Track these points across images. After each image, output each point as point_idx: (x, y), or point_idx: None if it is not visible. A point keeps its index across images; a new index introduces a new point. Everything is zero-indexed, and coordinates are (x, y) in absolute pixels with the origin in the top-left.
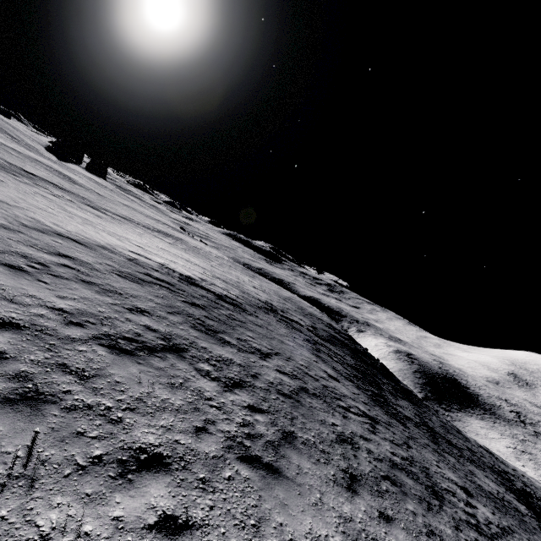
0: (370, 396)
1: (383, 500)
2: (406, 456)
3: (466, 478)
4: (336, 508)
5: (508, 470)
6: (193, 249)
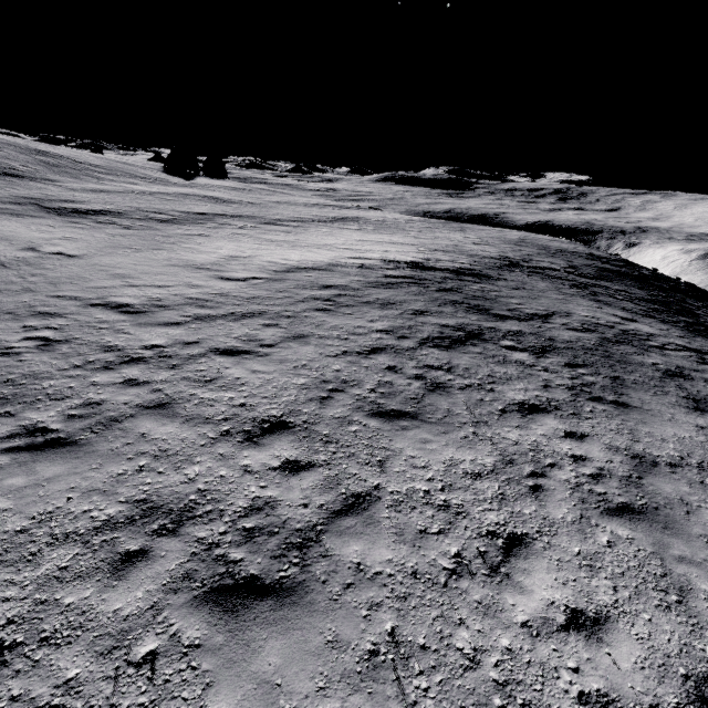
0: (684, 328)
1: None
2: None
3: None
4: (690, 422)
5: None
6: (381, 225)
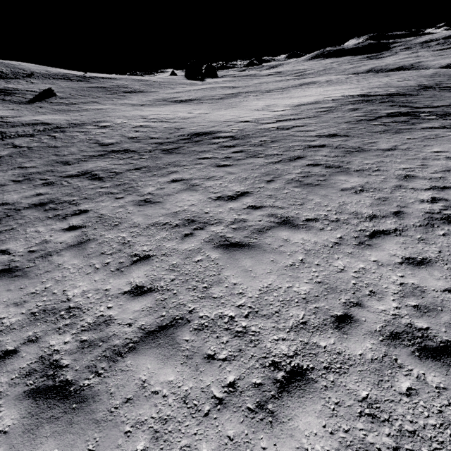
0: None
1: None
2: None
3: None
4: None
5: None
6: (330, 83)
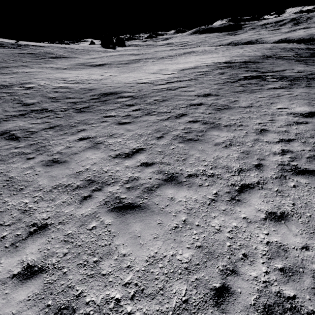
0: None
1: None
2: None
3: None
4: None
5: None
6: (205, 52)
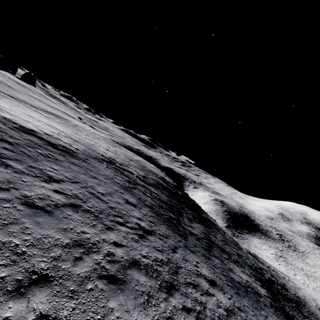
0: (163, 219)
1: (70, 300)
2: (161, 259)
3: (221, 274)
4: None
5: (263, 267)
6: (71, 125)
